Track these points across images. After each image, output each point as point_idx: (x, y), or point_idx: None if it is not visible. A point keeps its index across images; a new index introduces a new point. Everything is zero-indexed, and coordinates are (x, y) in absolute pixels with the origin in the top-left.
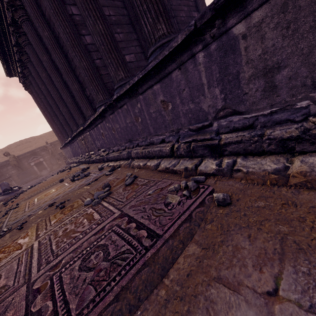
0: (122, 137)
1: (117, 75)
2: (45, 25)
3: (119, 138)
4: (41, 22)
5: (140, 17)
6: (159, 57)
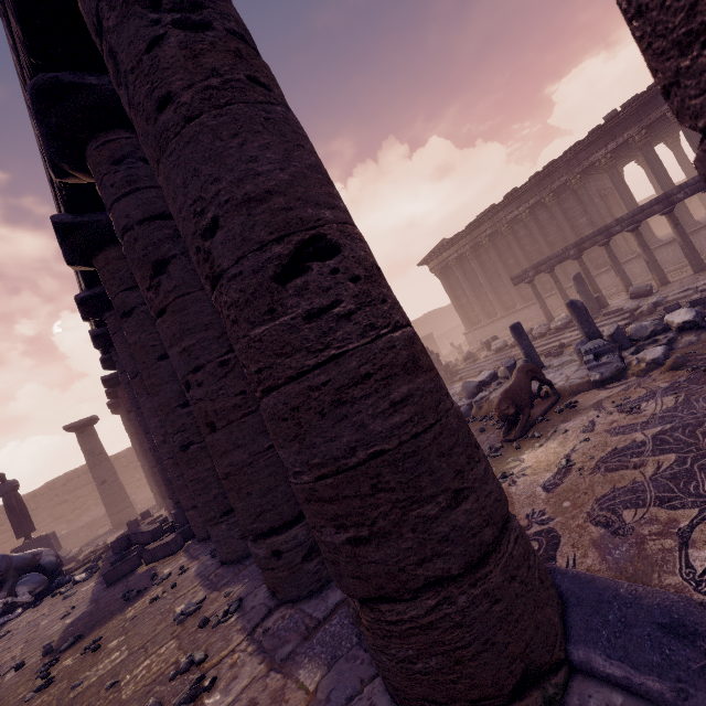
0: (645, 270)
1: (652, 238)
2: (567, 221)
3: (640, 272)
4: (566, 220)
5: (682, 217)
6: (697, 227)
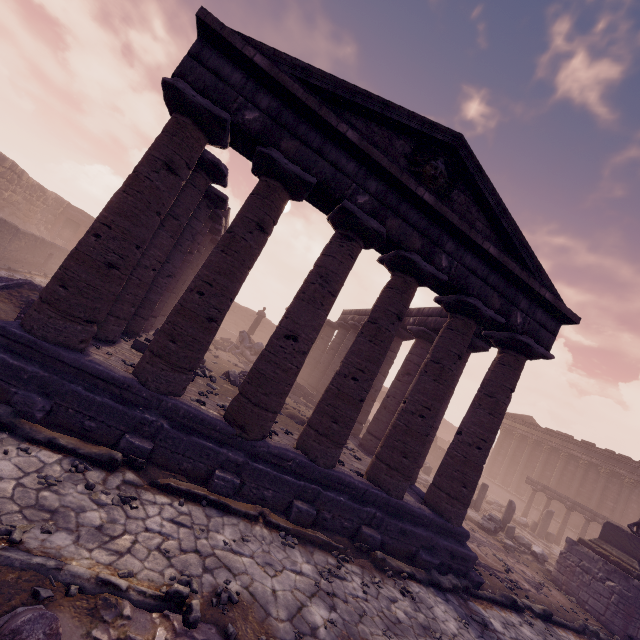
0: None
1: None
2: (601, 493)
3: None
4: (600, 492)
5: None
6: None
